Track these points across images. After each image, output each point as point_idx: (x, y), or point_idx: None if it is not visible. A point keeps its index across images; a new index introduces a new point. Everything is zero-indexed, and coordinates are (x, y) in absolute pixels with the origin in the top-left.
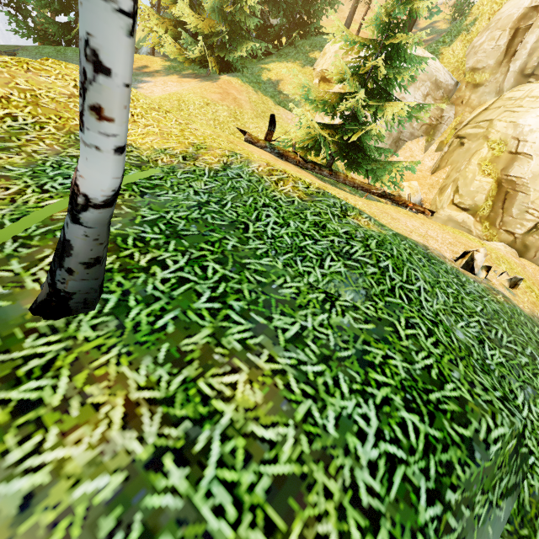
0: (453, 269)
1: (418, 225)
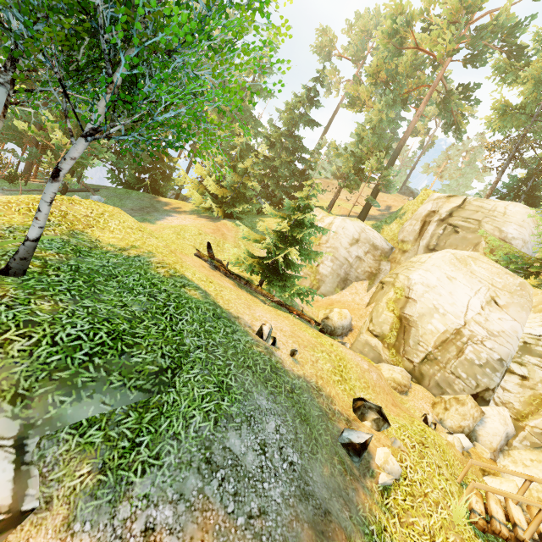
0: (242, 330)
1: (269, 317)
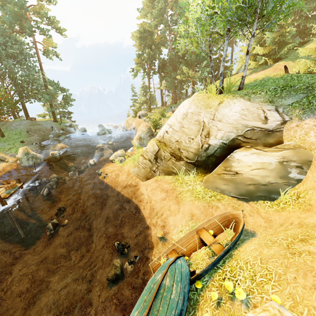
0: None
1: None
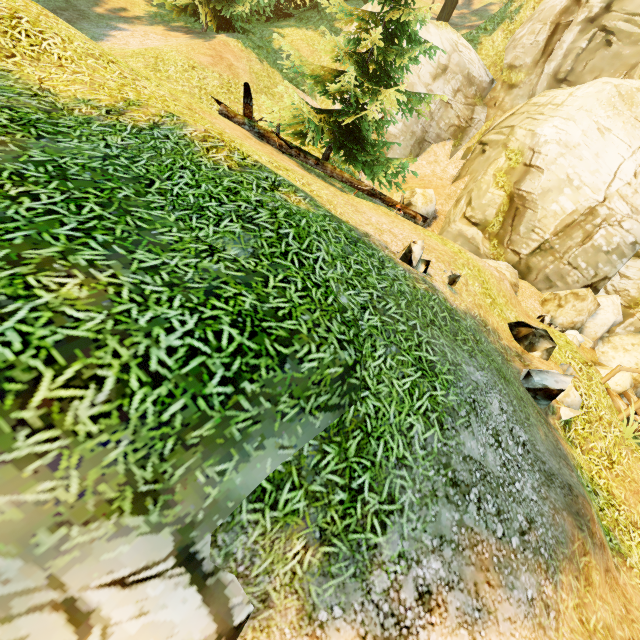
0: (386, 257)
1: (386, 222)
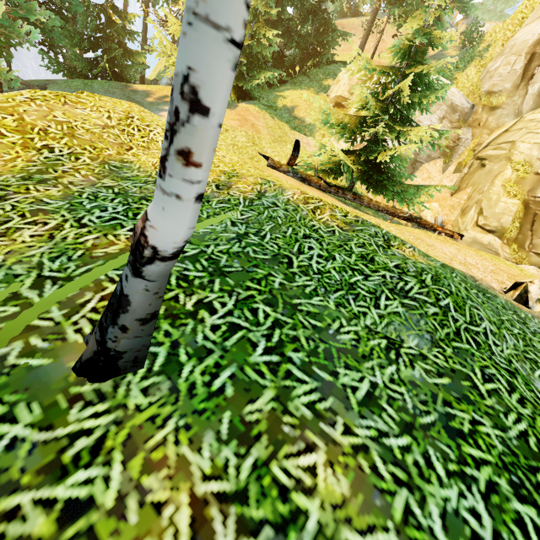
0: (507, 302)
1: (455, 251)
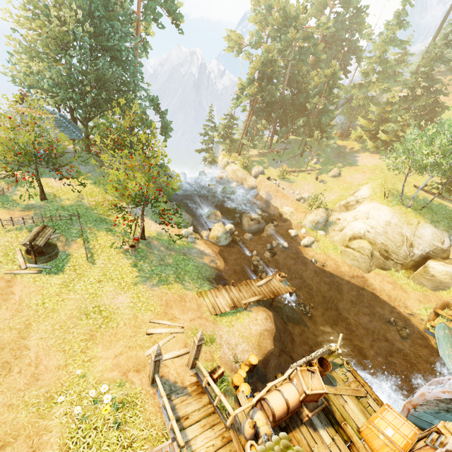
0: None
1: None
